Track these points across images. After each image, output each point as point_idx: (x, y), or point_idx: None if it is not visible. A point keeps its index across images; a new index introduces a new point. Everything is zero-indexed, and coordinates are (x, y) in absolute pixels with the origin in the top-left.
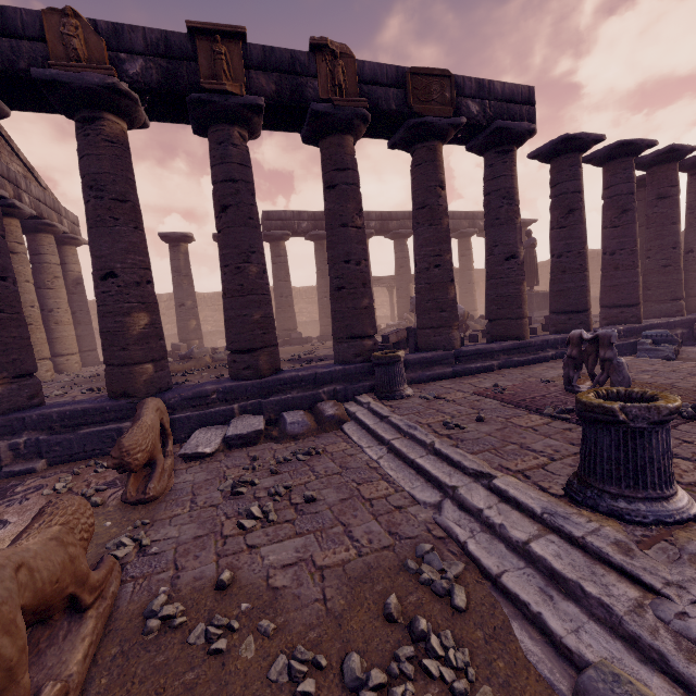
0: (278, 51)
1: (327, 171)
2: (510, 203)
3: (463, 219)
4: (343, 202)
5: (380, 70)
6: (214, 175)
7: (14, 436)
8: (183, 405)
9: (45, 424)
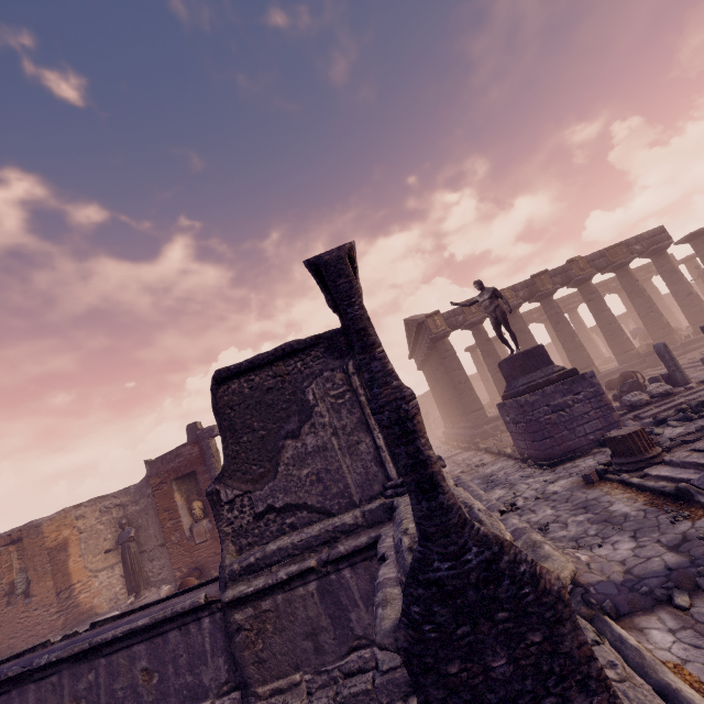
0: (557, 269)
1: (586, 296)
2: (675, 273)
3: (639, 271)
4: (598, 304)
5: (593, 256)
6: (550, 314)
7: None
8: None
9: None
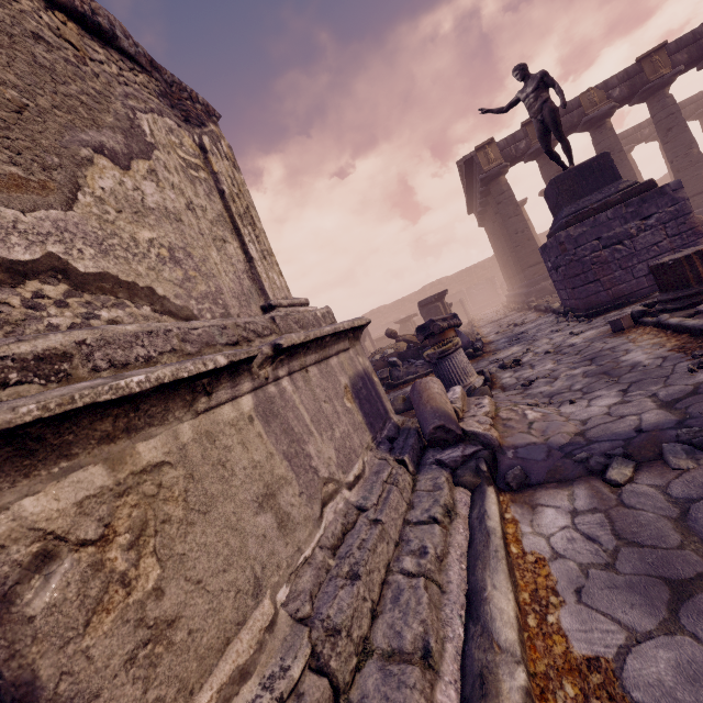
0: (684, 37)
1: None
2: None
3: None
4: None
5: None
6: (658, 118)
7: None
8: None
9: None
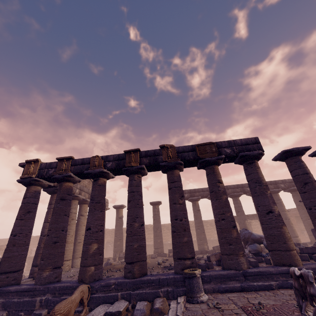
0: (150, 151)
1: (168, 183)
2: (260, 185)
3: (269, 184)
4: (173, 194)
5: (185, 147)
6: (128, 190)
7: (44, 295)
8: (100, 289)
9: (54, 291)
